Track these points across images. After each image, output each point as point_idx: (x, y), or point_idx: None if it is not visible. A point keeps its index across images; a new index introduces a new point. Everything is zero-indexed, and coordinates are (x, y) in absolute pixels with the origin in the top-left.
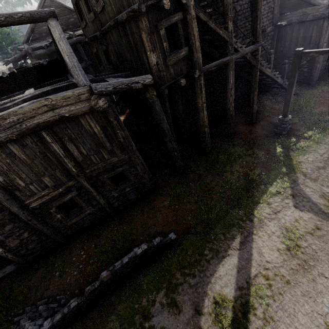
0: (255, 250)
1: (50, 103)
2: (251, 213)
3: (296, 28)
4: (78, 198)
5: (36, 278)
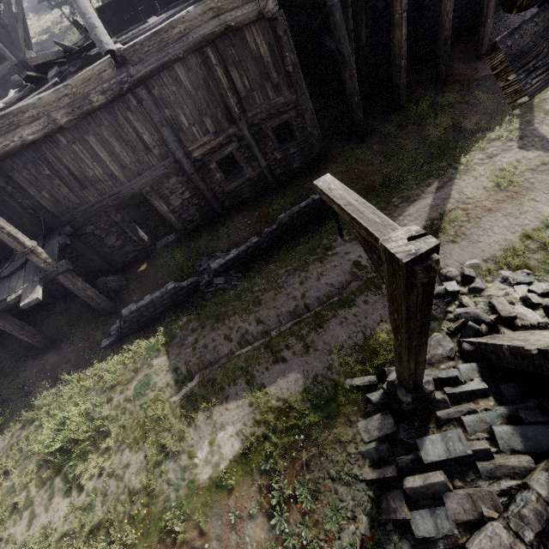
0: (455, 191)
1: (215, 6)
2: (457, 161)
3: None
4: (238, 154)
5: (202, 242)
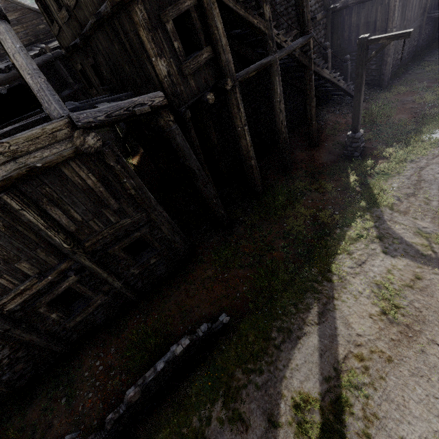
0: (340, 321)
1: (7, 150)
2: (328, 270)
3: (355, 12)
4: (80, 285)
5: (32, 413)
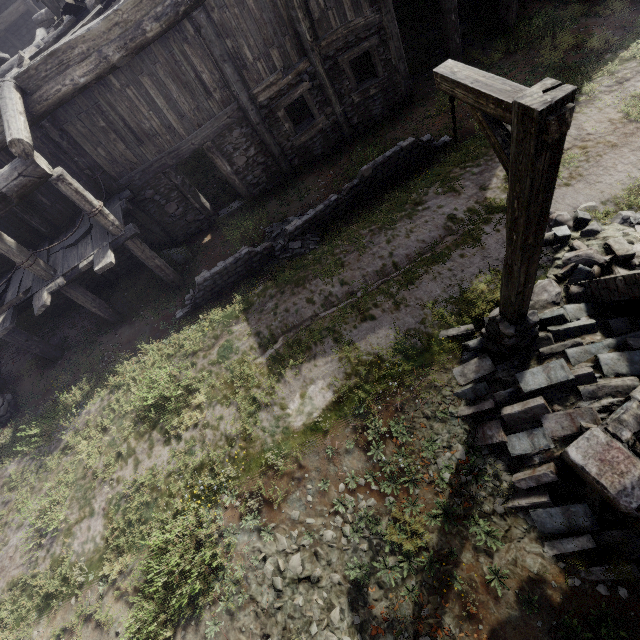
0: (573, 127)
1: None
2: (577, 91)
3: None
4: (309, 97)
5: (271, 208)
